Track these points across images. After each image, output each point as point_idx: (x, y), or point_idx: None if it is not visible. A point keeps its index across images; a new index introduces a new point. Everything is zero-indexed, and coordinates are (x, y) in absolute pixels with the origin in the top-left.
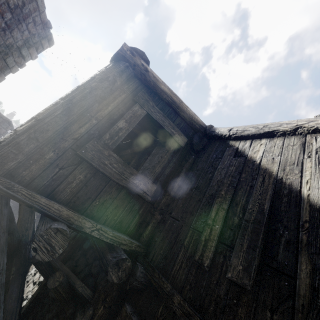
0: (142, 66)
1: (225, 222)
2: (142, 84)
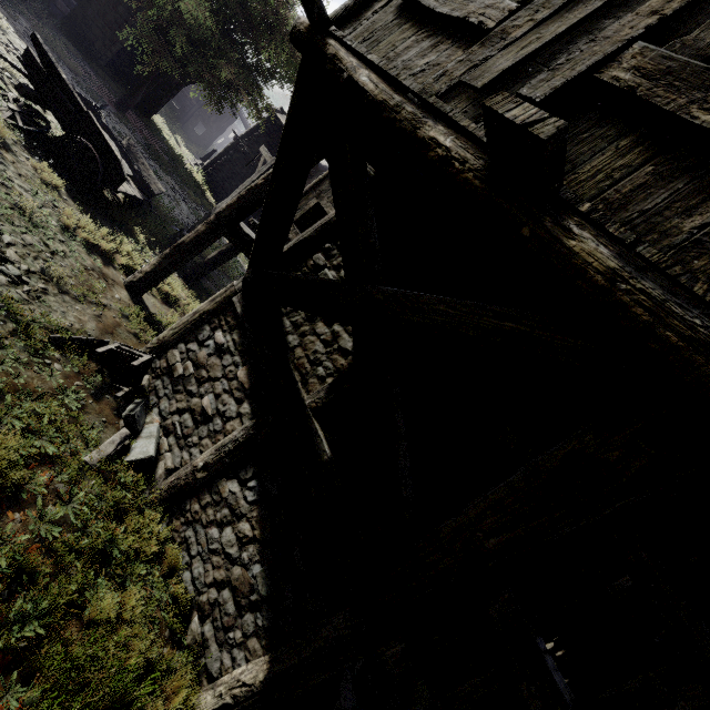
0: None
1: None
2: None
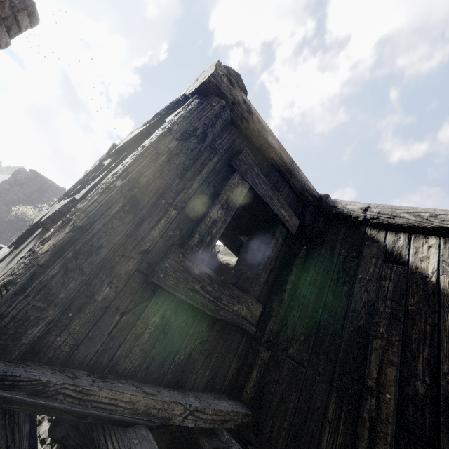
0: (244, 104)
1: (400, 387)
2: (240, 135)
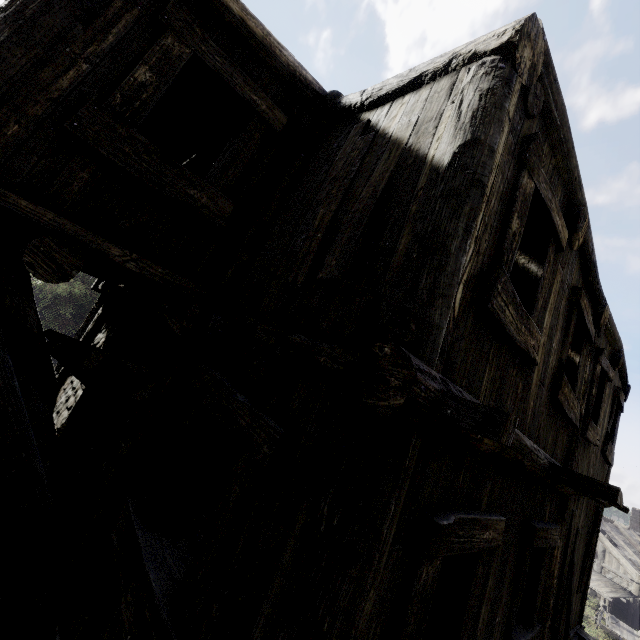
0: None
1: (332, 228)
2: None
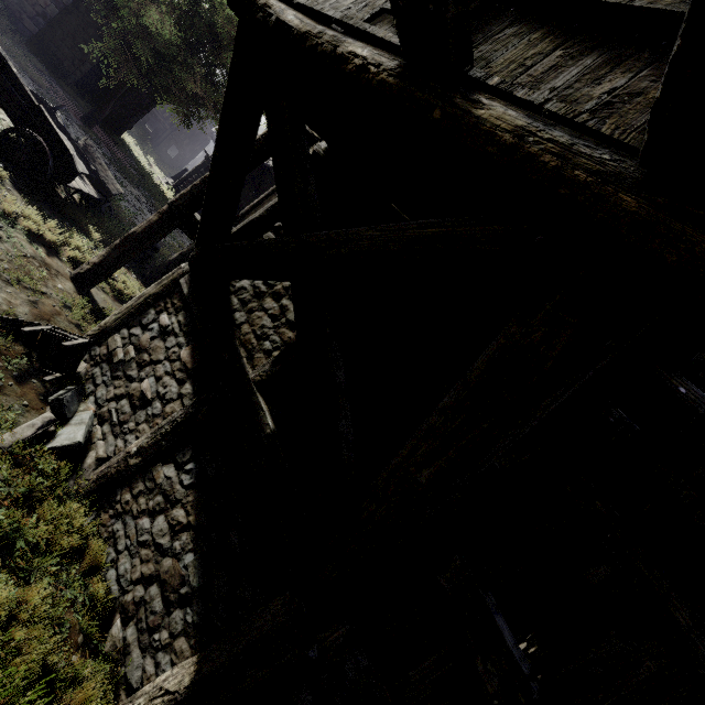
0: None
1: None
2: None
